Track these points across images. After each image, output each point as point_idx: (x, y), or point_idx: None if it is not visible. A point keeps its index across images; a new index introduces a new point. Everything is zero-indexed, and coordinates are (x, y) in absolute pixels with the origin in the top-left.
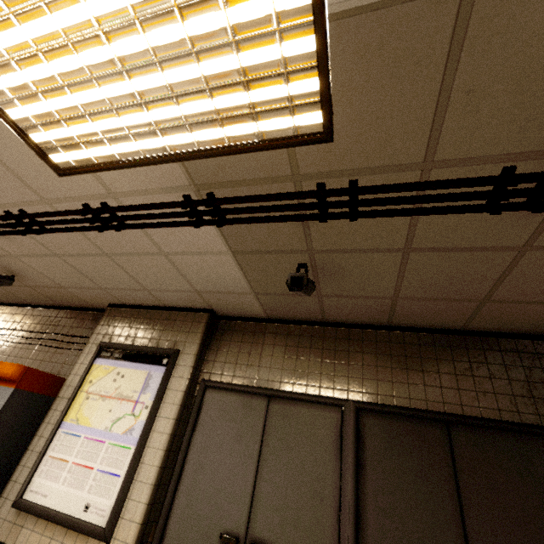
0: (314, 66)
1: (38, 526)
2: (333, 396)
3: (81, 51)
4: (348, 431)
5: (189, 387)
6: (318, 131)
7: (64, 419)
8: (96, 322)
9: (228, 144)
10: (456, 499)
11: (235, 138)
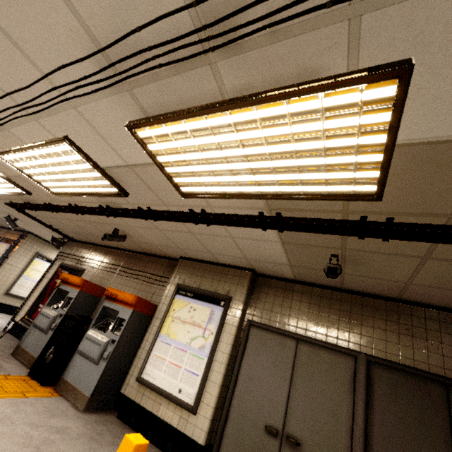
0: (377, 167)
1: (152, 395)
2: (348, 347)
3: (224, 151)
4: (360, 376)
5: (239, 324)
6: (370, 194)
7: (160, 332)
8: (171, 267)
9: (302, 194)
10: (450, 443)
11: (308, 192)
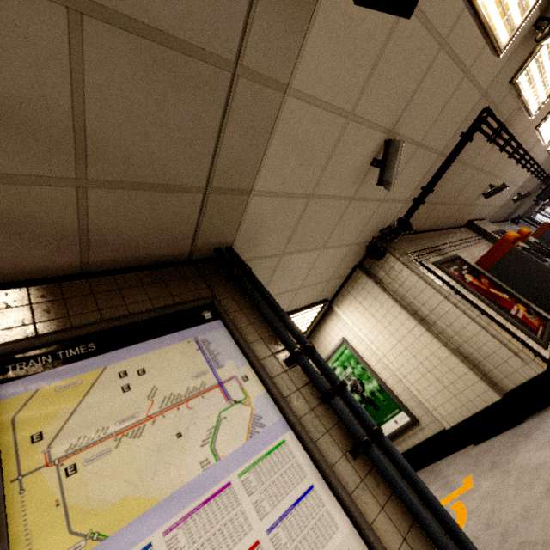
0: None
1: None
2: None
3: None
4: None
5: None
6: None
7: None
8: (468, 231)
9: None
10: None
11: None
